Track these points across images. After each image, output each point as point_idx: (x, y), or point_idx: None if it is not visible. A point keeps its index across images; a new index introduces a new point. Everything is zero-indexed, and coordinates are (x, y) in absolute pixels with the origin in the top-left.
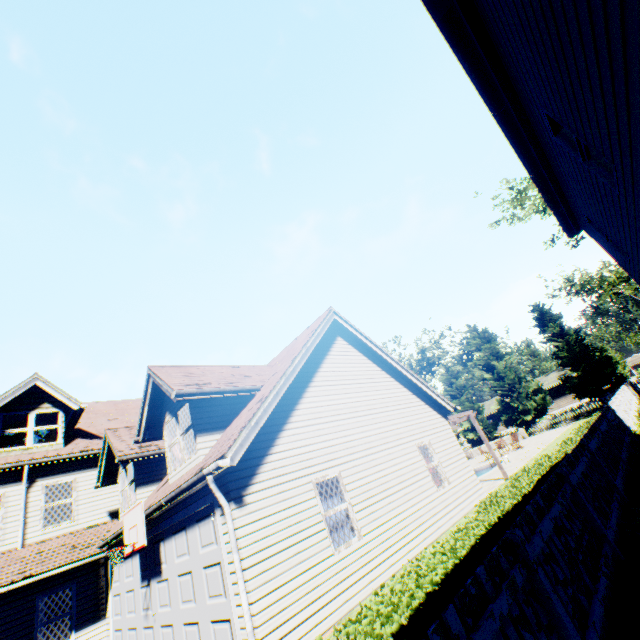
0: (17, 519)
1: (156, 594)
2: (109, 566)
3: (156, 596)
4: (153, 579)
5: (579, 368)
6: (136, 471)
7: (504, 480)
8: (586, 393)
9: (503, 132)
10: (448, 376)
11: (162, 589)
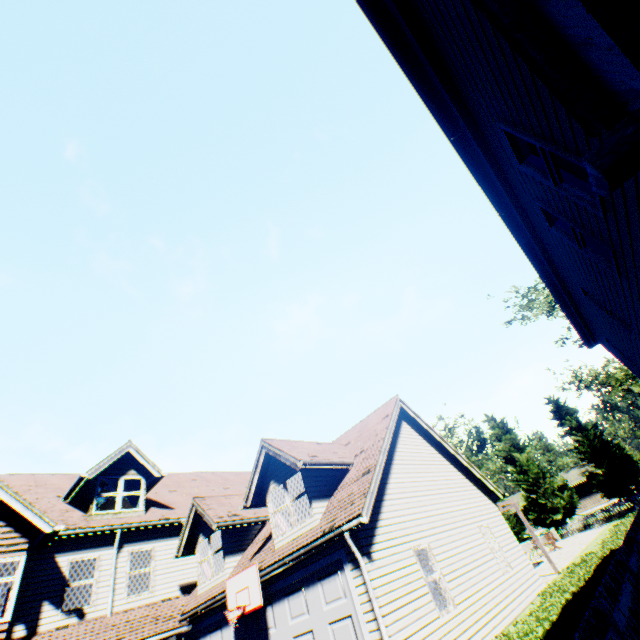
0: (107, 584)
1: None
2: None
3: None
4: None
5: (603, 464)
6: (224, 539)
7: (557, 573)
8: (614, 492)
9: (547, 288)
10: None
11: None
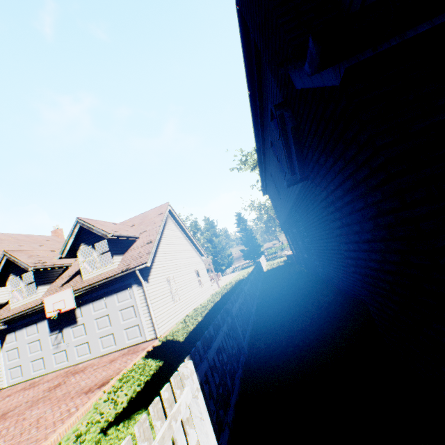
0: None
1: (70, 334)
2: None
3: (70, 335)
4: (66, 328)
5: (249, 246)
6: (37, 277)
7: (220, 288)
8: (249, 258)
9: (259, 167)
10: None
11: (77, 330)
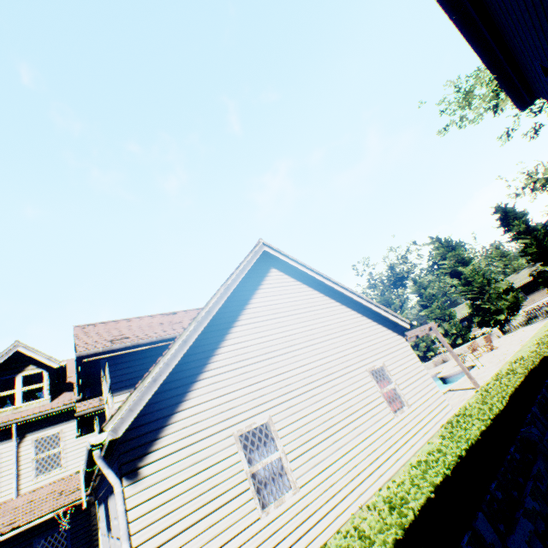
0: (11, 472)
1: (112, 547)
2: (97, 506)
3: None
4: (110, 532)
5: None
6: (100, 422)
7: (474, 392)
8: None
9: None
10: (417, 288)
11: (113, 545)
